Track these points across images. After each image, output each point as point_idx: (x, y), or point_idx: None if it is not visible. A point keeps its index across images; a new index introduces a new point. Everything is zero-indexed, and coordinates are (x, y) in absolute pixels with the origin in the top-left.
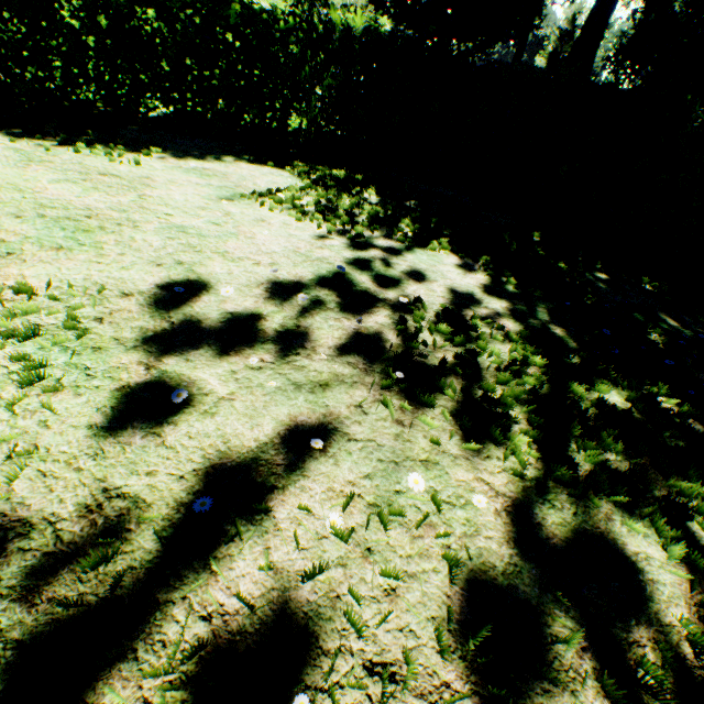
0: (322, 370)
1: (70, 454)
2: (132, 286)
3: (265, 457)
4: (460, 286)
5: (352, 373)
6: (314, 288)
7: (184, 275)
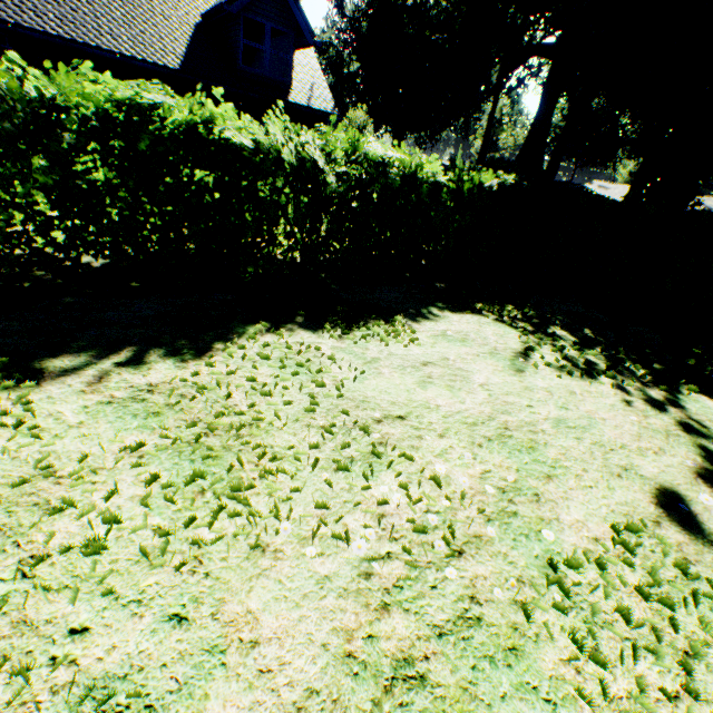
0: None
1: None
2: (643, 509)
3: None
4: None
5: None
6: None
7: (646, 484)
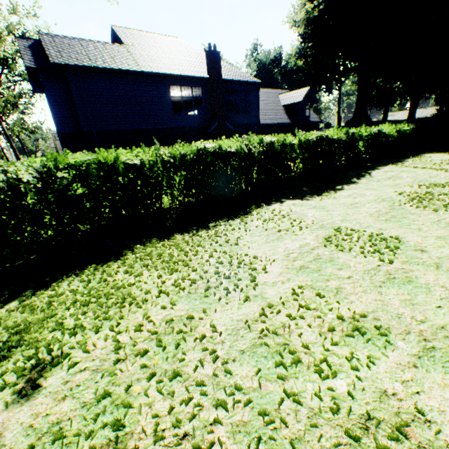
0: None
1: None
2: None
3: None
4: None
5: None
6: None
7: None
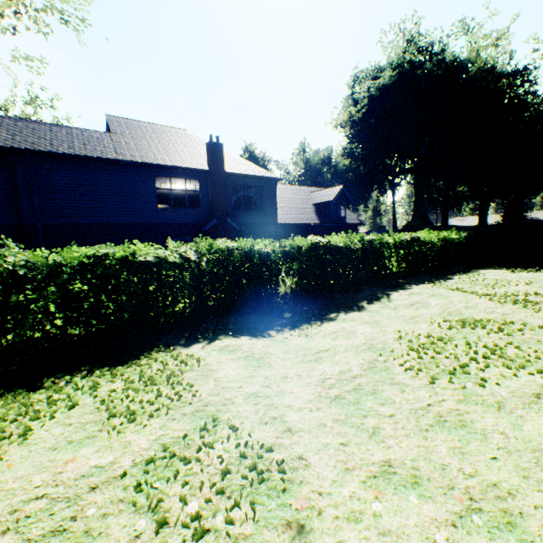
0: None
1: None
2: None
3: None
4: None
5: None
6: None
7: None
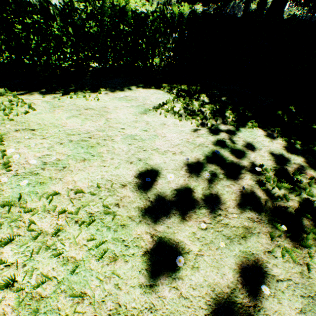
0: (237, 225)
1: (138, 309)
2: (124, 179)
3: (238, 300)
4: (274, 150)
5: (254, 225)
6: (207, 166)
7: (144, 167)
